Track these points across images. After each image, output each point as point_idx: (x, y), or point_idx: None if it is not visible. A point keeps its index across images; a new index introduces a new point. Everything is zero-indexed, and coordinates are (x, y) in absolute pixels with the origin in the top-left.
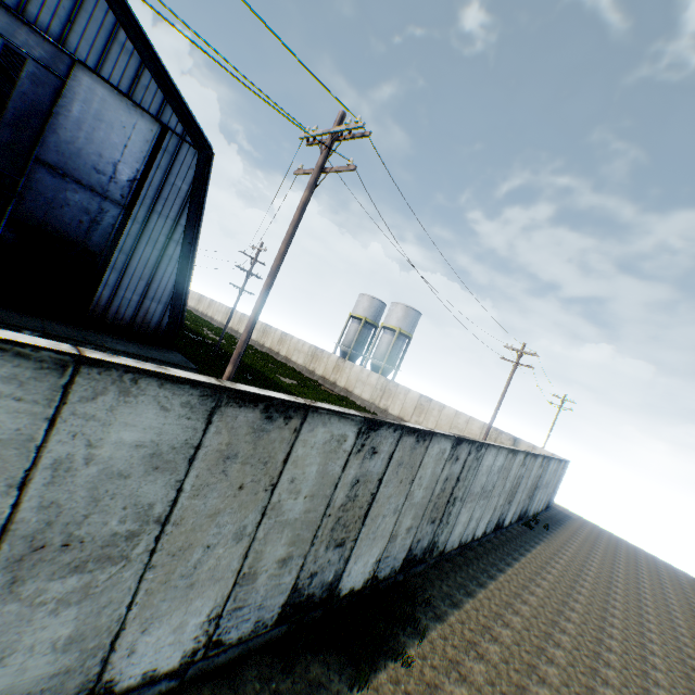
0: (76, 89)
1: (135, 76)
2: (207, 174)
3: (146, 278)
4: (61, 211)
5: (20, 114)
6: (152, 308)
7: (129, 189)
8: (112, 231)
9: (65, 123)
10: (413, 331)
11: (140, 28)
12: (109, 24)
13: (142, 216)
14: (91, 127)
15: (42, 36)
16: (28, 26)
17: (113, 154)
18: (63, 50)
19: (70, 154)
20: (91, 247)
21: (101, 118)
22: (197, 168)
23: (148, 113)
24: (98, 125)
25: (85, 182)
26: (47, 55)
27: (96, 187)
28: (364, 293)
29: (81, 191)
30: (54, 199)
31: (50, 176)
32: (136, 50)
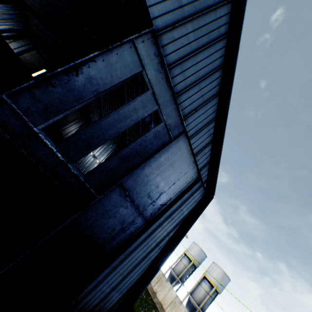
0: (172, 144)
1: (204, 145)
2: (203, 208)
3: (124, 273)
4: (106, 219)
5: (132, 151)
6: (112, 297)
7: (157, 209)
8: (127, 237)
9: (152, 162)
10: (222, 290)
11: (224, 125)
12: (210, 116)
13: (152, 228)
14: (164, 168)
15: (179, 112)
16: (176, 104)
17: (164, 186)
18: (183, 122)
19: (140, 182)
20: (106, 248)
21: (173, 164)
22: (199, 202)
23: (197, 167)
24: (168, 167)
25: (136, 202)
26: (173, 123)
27: (140, 205)
28: (197, 244)
29: (129, 207)
30: (108, 210)
31: (118, 194)
32: (213, 133)
